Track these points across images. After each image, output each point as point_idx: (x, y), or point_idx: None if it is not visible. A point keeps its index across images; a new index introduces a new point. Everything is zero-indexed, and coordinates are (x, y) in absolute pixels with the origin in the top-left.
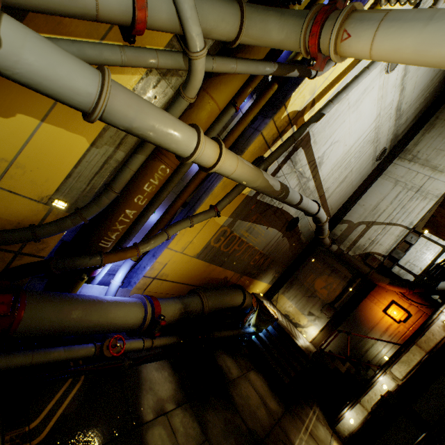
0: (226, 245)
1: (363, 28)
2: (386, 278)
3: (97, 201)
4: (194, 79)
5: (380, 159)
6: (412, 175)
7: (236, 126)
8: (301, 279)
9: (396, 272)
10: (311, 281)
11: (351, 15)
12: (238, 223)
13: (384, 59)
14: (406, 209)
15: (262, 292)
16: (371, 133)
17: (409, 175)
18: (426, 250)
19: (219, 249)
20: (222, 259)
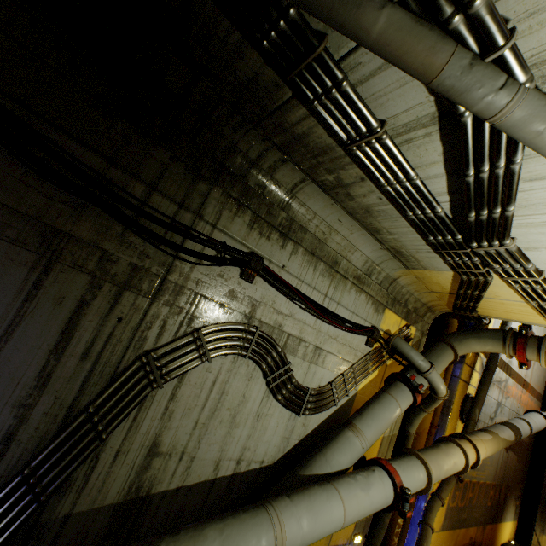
0: (461, 498)
1: None
2: None
3: (381, 523)
4: (437, 403)
5: None
6: None
7: None
8: None
9: None
10: None
11: None
12: None
13: None
14: None
15: (510, 536)
16: None
17: None
18: None
19: (456, 506)
20: (462, 516)
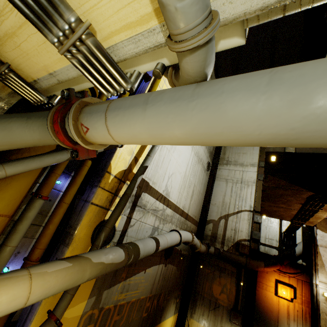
0: None
1: (94, 120)
2: (260, 261)
3: None
4: None
5: (209, 169)
6: (233, 173)
7: (55, 210)
8: (200, 291)
9: (264, 251)
10: (209, 289)
11: (83, 109)
12: (105, 294)
13: (132, 143)
14: (242, 197)
15: None
16: (194, 158)
17: (231, 173)
18: (271, 223)
19: None
20: None
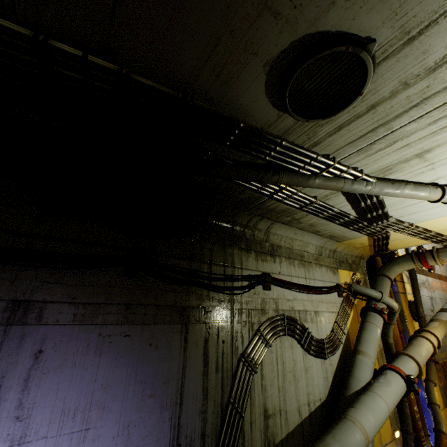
0: (444, 377)
1: None
2: None
3: (405, 415)
4: (396, 316)
5: None
6: None
7: None
8: None
9: None
10: None
11: (438, 255)
12: None
13: None
14: None
15: None
16: None
17: None
18: None
19: (444, 384)
20: None
